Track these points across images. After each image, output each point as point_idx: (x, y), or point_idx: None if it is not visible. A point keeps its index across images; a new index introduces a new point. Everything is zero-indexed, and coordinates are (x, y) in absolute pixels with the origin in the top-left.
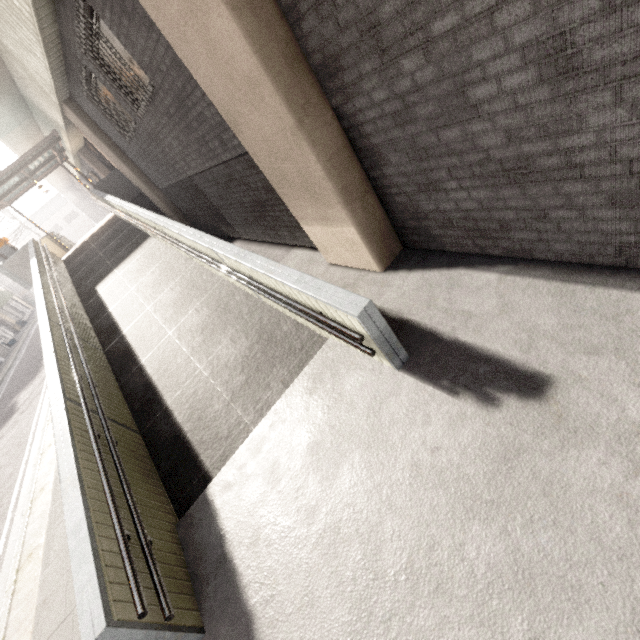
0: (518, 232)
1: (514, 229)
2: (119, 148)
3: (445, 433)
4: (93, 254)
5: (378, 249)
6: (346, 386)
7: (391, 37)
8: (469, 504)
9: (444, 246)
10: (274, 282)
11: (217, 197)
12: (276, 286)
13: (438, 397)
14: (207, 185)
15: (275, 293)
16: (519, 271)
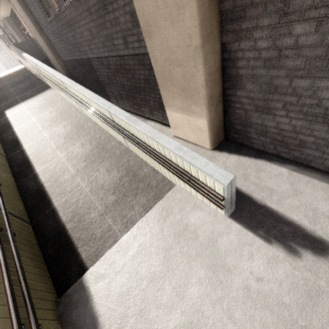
0: (309, 150)
1: (308, 147)
2: (39, 24)
3: (265, 269)
4: (5, 88)
5: (214, 136)
6: (191, 220)
7: (298, 5)
8: (289, 326)
9: (253, 144)
10: (155, 144)
11: (105, 76)
12: (155, 146)
13: (257, 242)
14: (101, 67)
15: (156, 152)
16: (301, 171)
